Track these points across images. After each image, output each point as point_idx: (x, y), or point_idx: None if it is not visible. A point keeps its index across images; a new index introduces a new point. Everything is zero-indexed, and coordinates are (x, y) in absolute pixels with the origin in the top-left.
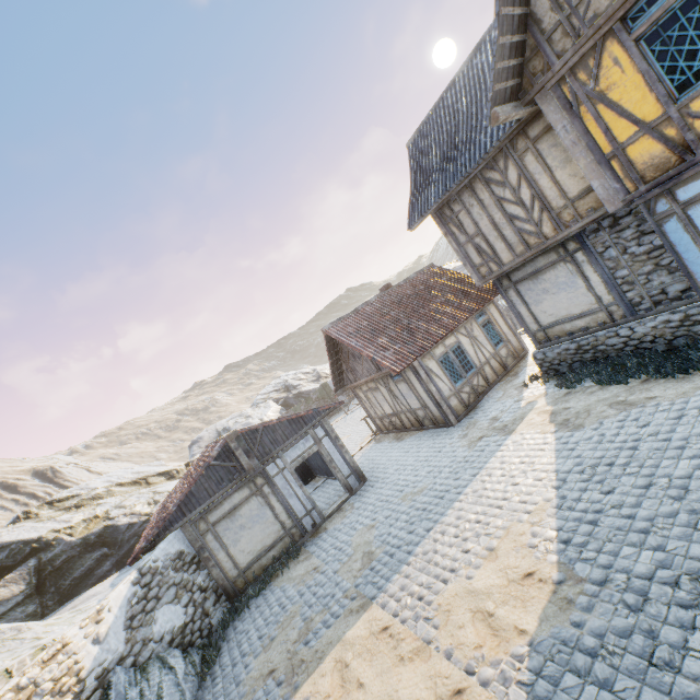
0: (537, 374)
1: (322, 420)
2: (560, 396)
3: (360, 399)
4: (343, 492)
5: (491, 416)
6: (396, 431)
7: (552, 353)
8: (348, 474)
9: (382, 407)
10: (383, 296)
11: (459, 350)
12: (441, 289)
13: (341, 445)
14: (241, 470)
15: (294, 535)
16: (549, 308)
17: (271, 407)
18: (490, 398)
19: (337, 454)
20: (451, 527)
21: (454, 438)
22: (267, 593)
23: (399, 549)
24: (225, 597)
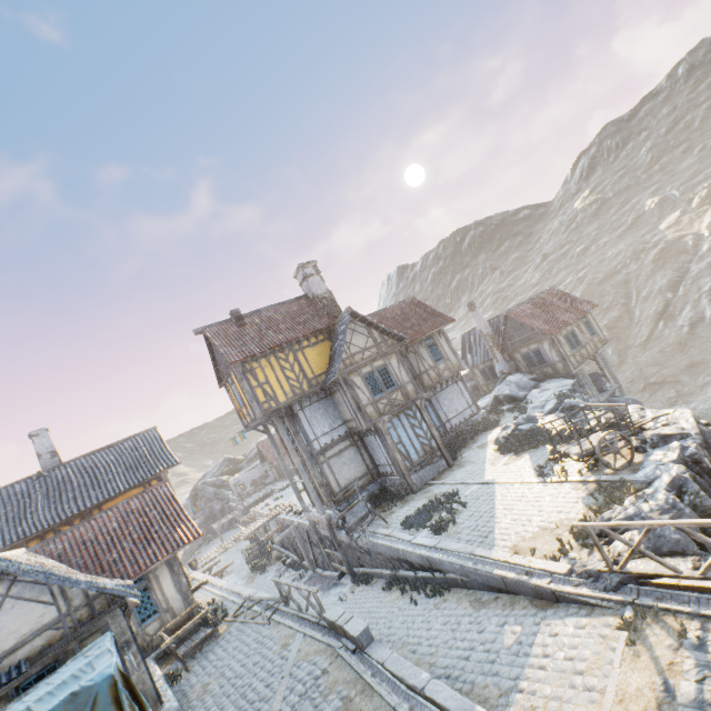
0: None
1: None
2: None
3: None
4: None
5: None
6: None
7: None
8: None
9: None
10: None
11: None
12: None
13: None
14: None
15: None
16: None
17: None
18: None
19: None
20: None
21: None
22: None
23: None
24: None
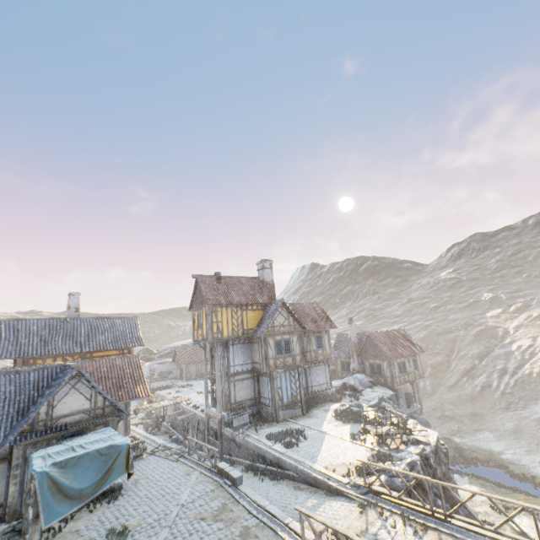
0: None
1: None
2: None
3: None
4: None
5: None
6: None
7: None
8: None
9: None
10: None
11: None
12: None
13: None
14: None
15: None
16: None
17: None
18: None
19: None
20: None
21: None
22: None
23: None
24: None
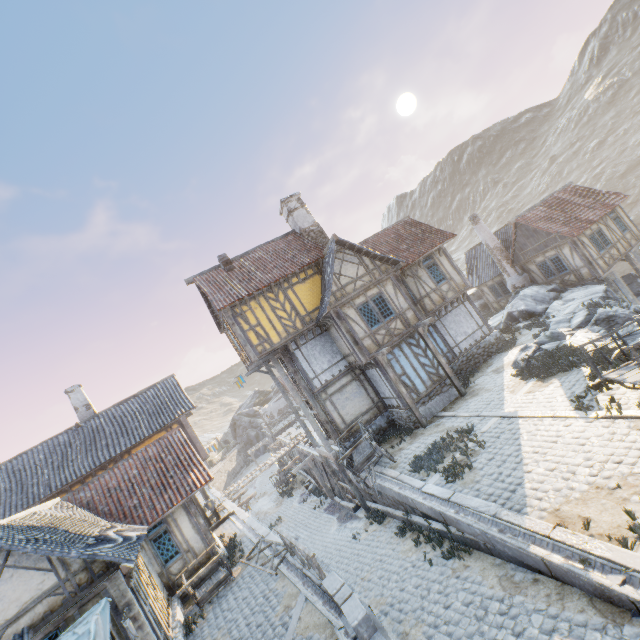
0: None
1: None
2: None
3: None
4: None
5: None
6: None
7: None
8: None
9: None
10: None
11: None
12: None
13: None
14: None
15: None
16: None
17: None
18: None
19: None
20: None
21: None
22: None
23: None
24: None
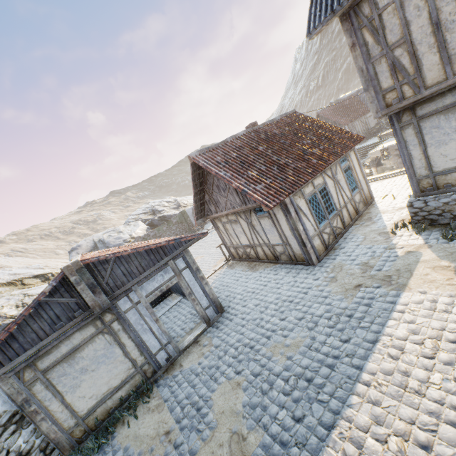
0: (400, 222)
1: (183, 251)
2: (455, 250)
3: (218, 229)
4: (200, 319)
5: (360, 261)
6: (249, 260)
7: (437, 203)
8: (206, 305)
9: (238, 238)
10: (251, 132)
11: (325, 191)
12: (305, 132)
13: (202, 277)
14: (84, 307)
15: (146, 372)
16: (454, 152)
17: (139, 226)
18: (349, 241)
19: (197, 286)
20: (370, 439)
21: (319, 279)
22: (107, 452)
23: (287, 452)
24: (58, 451)
